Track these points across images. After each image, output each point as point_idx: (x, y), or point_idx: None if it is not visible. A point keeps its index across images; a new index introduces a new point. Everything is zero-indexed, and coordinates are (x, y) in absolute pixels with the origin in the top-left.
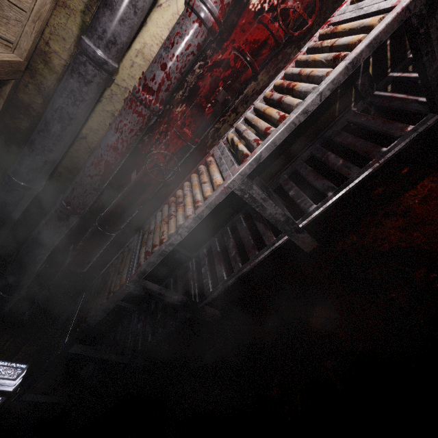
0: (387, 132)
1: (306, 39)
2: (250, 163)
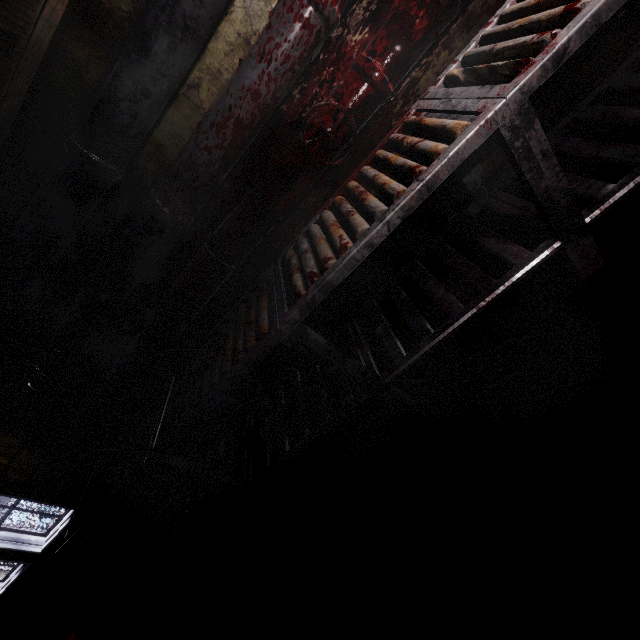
0: None
1: None
2: (544, 64)
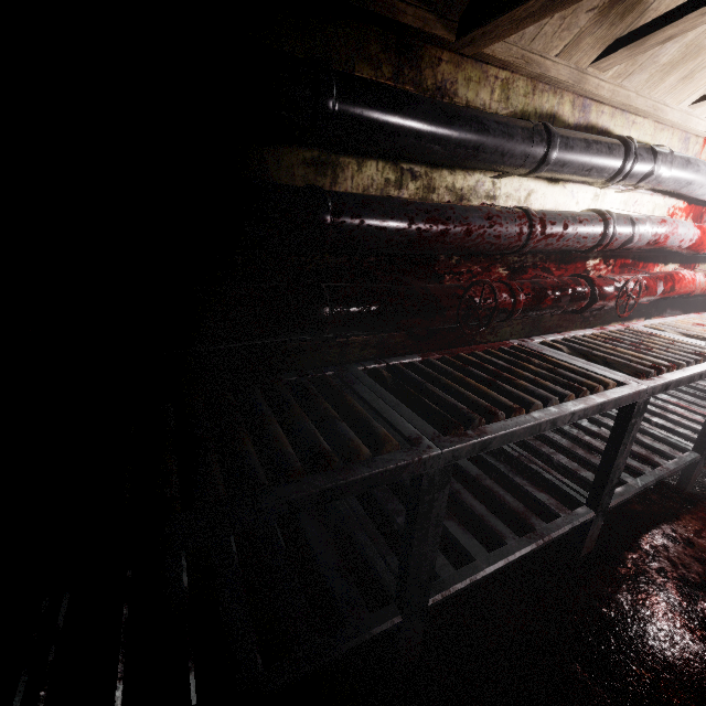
0: (654, 447)
1: (586, 323)
2: (663, 385)
